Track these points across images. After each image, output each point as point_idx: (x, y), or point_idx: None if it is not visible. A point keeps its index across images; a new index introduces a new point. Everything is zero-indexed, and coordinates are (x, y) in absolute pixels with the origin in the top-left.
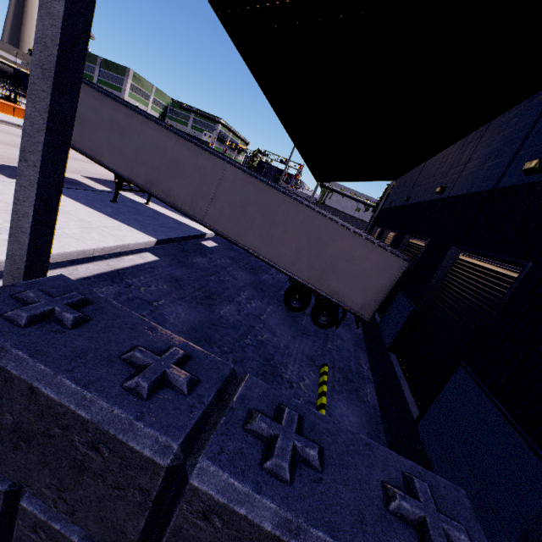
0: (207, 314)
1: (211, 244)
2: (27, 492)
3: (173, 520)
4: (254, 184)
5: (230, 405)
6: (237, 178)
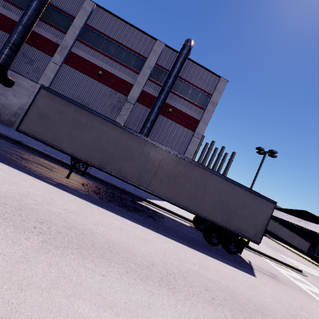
0: None
1: None
2: None
3: None
4: (290, 232)
5: None
6: (288, 231)
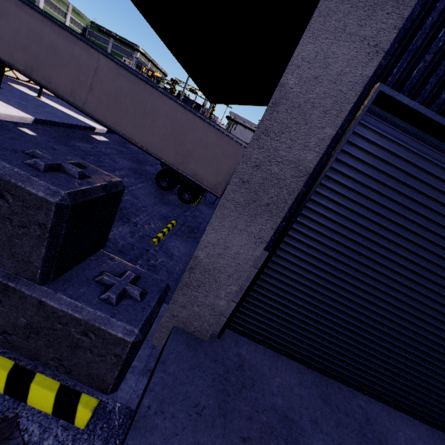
0: None
1: (101, 138)
2: None
3: None
4: (126, 76)
5: None
6: (111, 69)
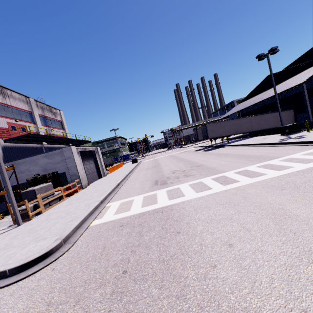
0: None
1: None
2: None
3: None
4: (257, 117)
5: None
6: (253, 118)
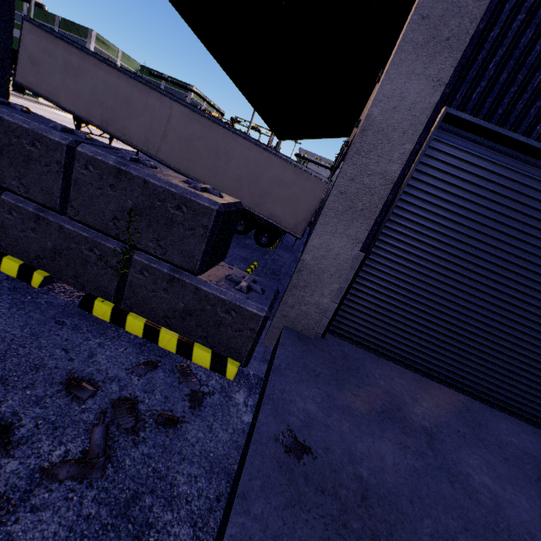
0: None
1: None
2: (4, 193)
3: (73, 176)
4: (198, 120)
5: (110, 149)
6: (183, 115)
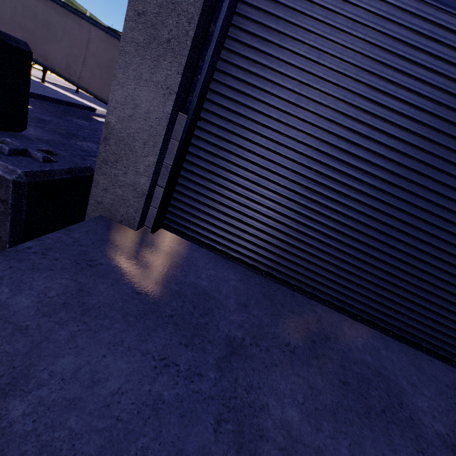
0: (60, 139)
1: (103, 120)
2: None
3: None
4: (116, 45)
5: None
6: (102, 40)
